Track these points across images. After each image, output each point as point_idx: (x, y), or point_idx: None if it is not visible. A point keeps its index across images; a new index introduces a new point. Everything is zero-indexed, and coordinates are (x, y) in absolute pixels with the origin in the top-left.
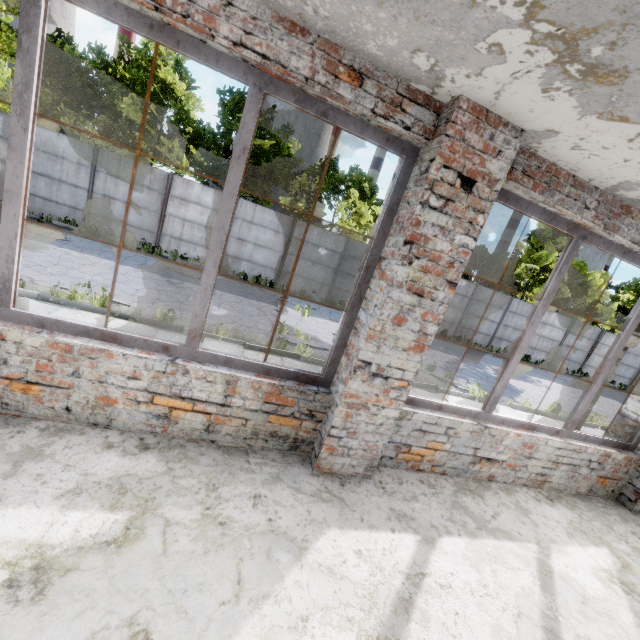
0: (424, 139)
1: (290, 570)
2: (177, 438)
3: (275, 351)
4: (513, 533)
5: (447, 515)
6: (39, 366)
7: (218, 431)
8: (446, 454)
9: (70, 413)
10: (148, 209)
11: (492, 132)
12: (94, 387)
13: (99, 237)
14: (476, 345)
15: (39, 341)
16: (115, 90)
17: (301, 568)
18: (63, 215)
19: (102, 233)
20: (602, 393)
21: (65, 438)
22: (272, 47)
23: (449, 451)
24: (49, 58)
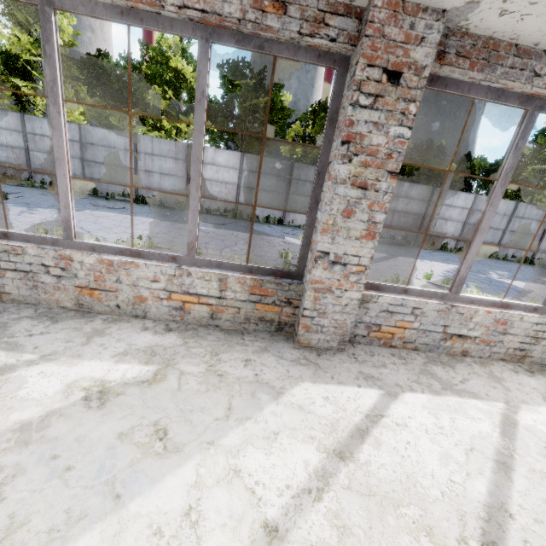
0: (350, 46)
1: (268, 405)
2: (192, 324)
3: None
4: (480, 394)
5: (413, 378)
6: (96, 277)
7: (220, 318)
8: (415, 332)
9: (120, 309)
10: (177, 176)
11: (411, 21)
12: (131, 289)
13: (146, 203)
14: (480, 254)
15: (92, 260)
16: (142, 86)
17: (277, 404)
18: (121, 191)
19: (148, 200)
20: None
21: (118, 324)
22: (208, 1)
23: (418, 329)
24: (95, 73)
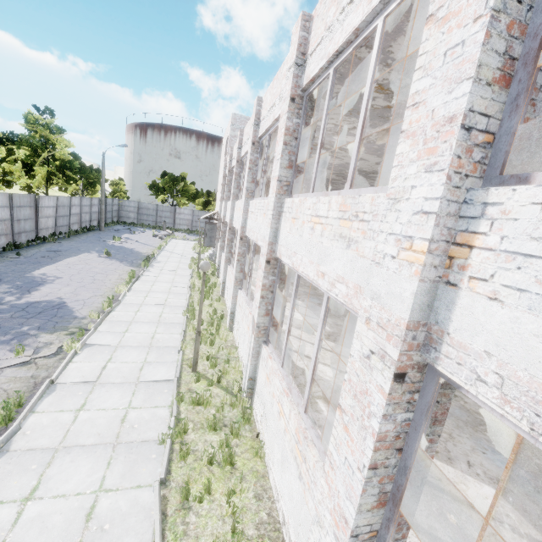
0: None
1: None
2: None
3: None
4: None
5: None
6: None
7: None
8: None
9: None
10: None
11: None
12: None
13: None
14: None
15: None
16: None
17: None
18: None
19: None
20: (74, 251)
21: None
22: None
23: None
24: None
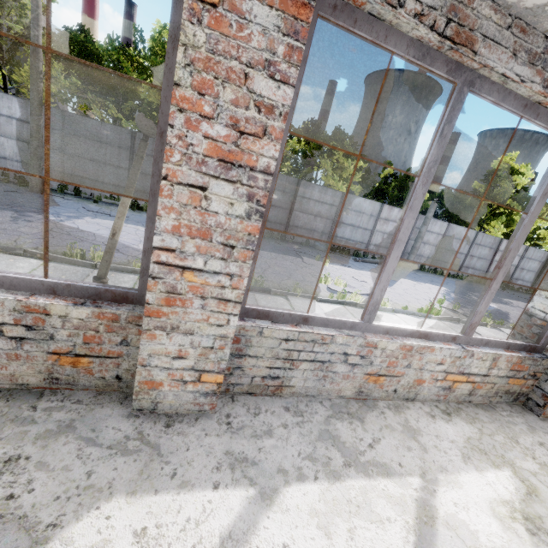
0: None
1: None
2: (450, 402)
3: (338, 301)
4: None
5: None
6: (389, 363)
7: (475, 394)
8: None
9: (395, 393)
10: None
11: None
12: (415, 373)
13: (142, 210)
14: (450, 275)
15: (395, 346)
16: (136, 77)
17: None
18: (108, 193)
19: (144, 206)
20: None
21: (406, 413)
22: None
23: None
24: (77, 52)
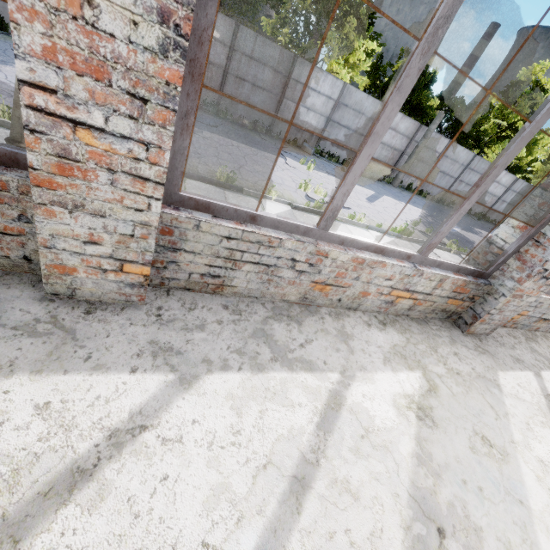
0: None
1: (503, 398)
2: (389, 314)
3: (314, 211)
4: None
5: (533, 357)
6: (338, 274)
7: (414, 309)
8: (525, 317)
9: (339, 302)
10: None
11: None
12: (362, 286)
13: None
14: (433, 198)
15: (347, 257)
16: None
17: (506, 397)
18: None
19: None
20: None
21: (345, 320)
22: None
23: (528, 316)
24: None
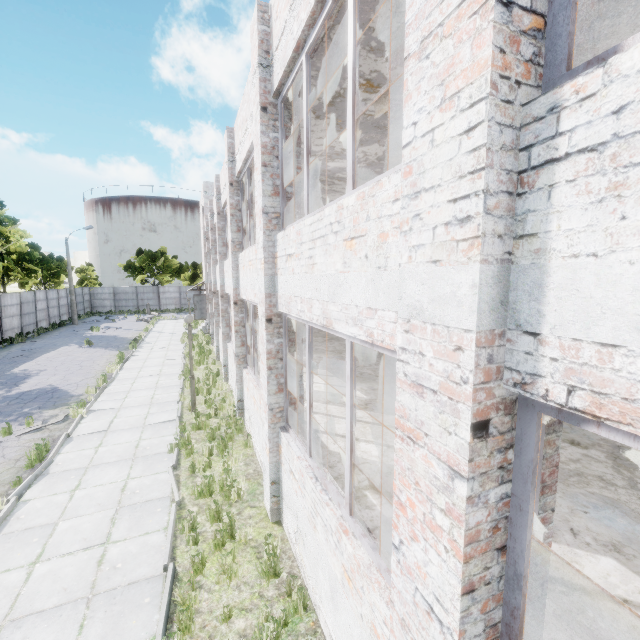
0: None
1: None
2: None
3: None
4: None
5: None
6: None
7: None
8: None
9: None
10: None
11: None
12: None
13: None
14: None
15: None
16: None
17: None
18: None
19: None
20: (50, 347)
21: None
22: None
23: None
24: None
